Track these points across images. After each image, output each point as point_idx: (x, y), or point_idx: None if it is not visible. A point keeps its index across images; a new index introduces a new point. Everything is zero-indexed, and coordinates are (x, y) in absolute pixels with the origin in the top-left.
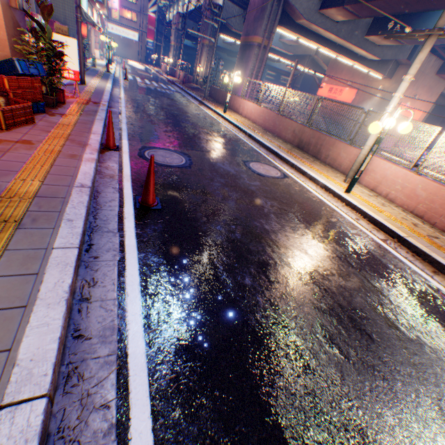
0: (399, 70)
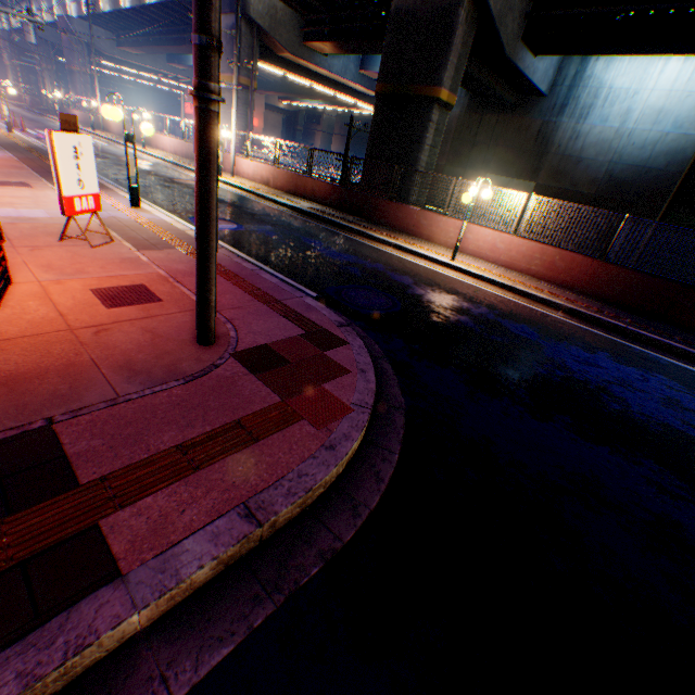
0: None
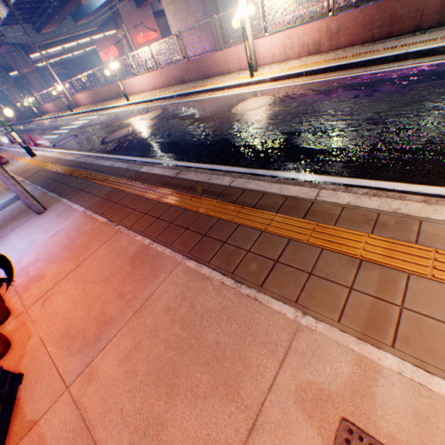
0: (118, 21)
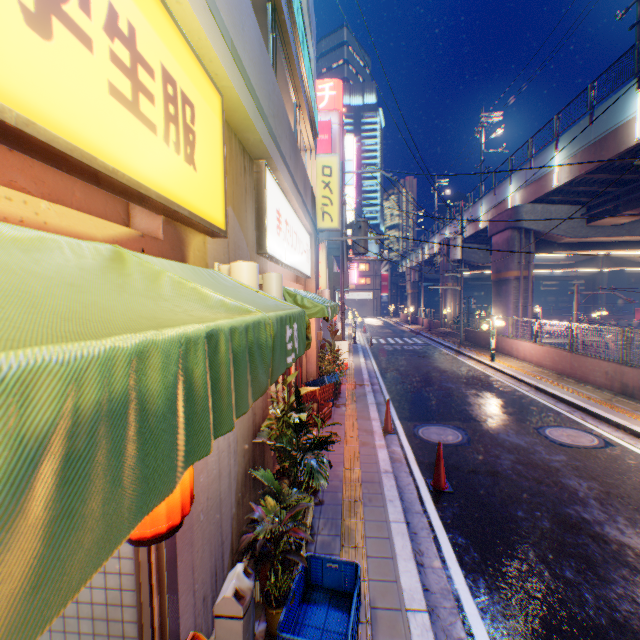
0: None
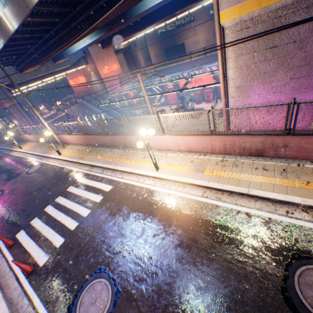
0: (88, 59)
